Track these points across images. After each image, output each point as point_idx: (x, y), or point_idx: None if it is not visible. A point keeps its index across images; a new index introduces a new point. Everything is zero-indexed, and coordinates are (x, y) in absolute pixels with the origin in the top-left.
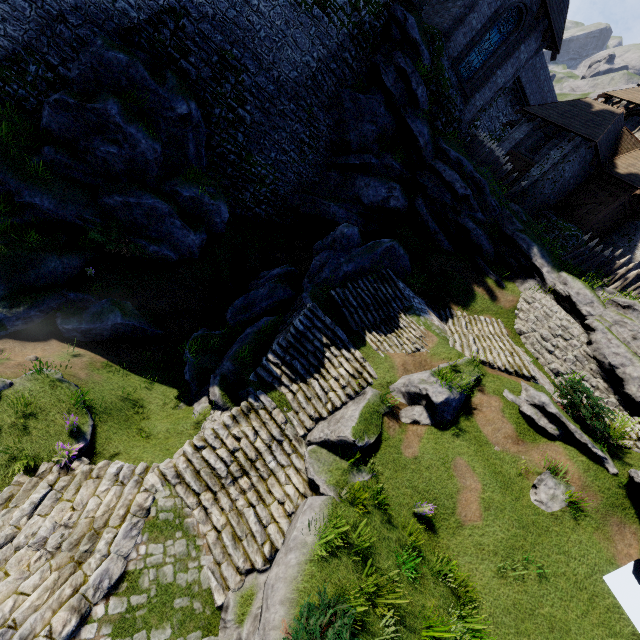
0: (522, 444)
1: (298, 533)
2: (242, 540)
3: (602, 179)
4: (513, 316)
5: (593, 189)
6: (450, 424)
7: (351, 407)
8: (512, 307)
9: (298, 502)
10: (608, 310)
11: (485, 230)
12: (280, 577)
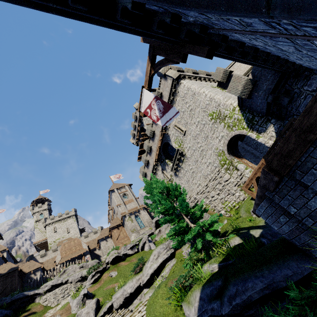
0: (101, 281)
1: (121, 293)
2: (125, 316)
3: (1, 278)
4: (48, 307)
5: (2, 282)
6: (93, 295)
7: (83, 314)
8: (44, 307)
9: (114, 312)
10: (63, 276)
11: (0, 309)
12: (129, 287)
